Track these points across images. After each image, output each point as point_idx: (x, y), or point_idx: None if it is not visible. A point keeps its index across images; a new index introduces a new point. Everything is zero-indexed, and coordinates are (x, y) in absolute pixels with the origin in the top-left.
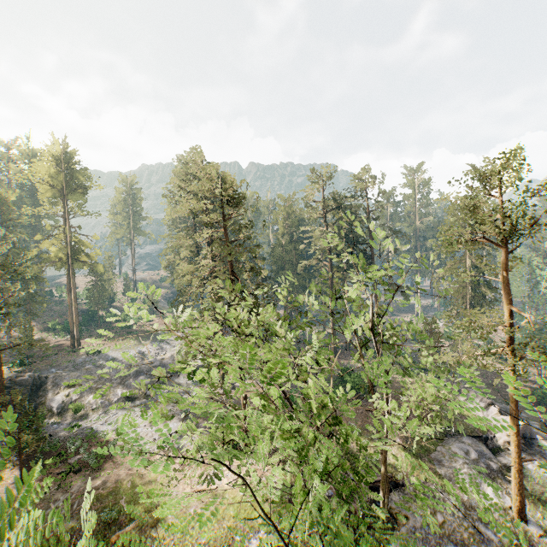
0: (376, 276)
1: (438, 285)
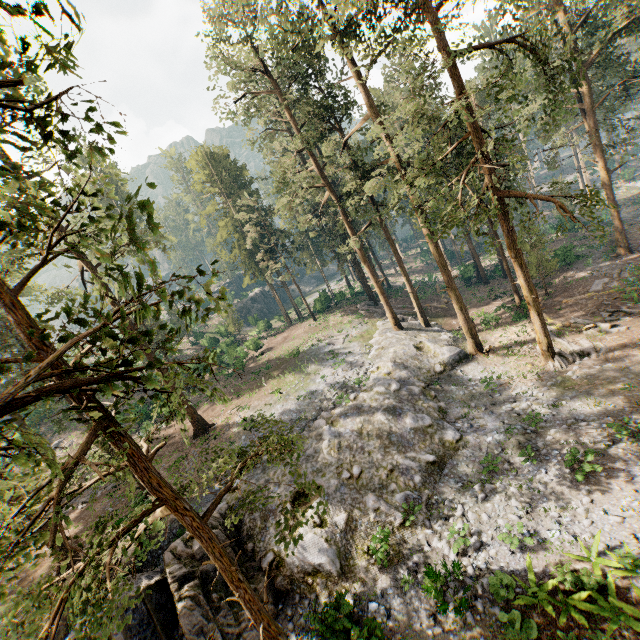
0: None
1: None
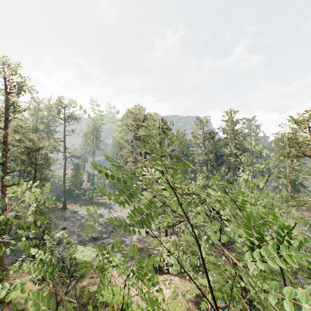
0: (256, 168)
1: (270, 183)
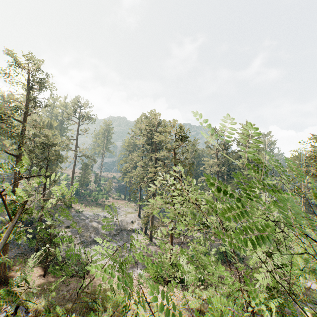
0: None
1: None
